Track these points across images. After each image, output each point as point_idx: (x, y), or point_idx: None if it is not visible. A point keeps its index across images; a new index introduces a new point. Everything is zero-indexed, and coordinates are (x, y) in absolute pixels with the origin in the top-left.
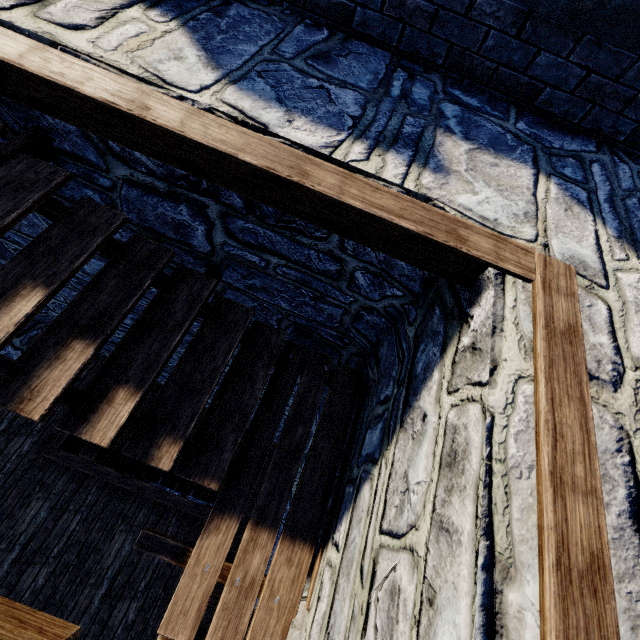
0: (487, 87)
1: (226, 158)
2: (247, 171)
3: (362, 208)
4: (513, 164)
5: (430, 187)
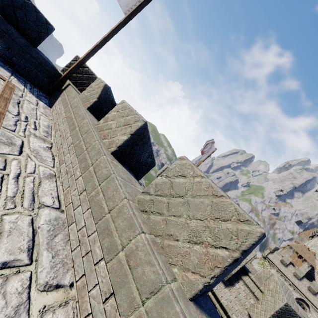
0: (1, 58)
1: None
2: None
3: None
4: (6, 71)
5: None
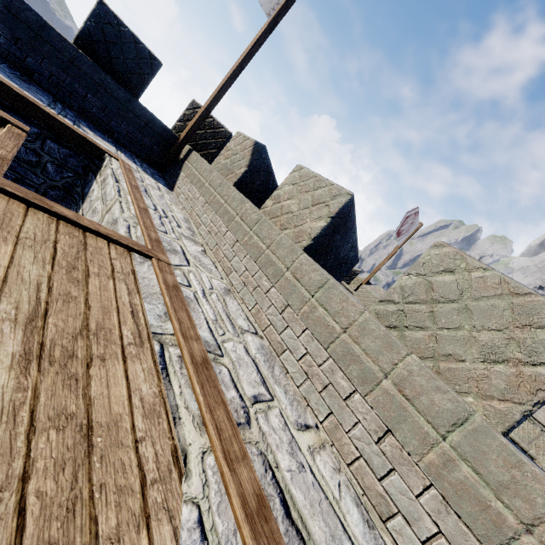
0: (95, 125)
1: (5, 85)
2: (14, 93)
3: (63, 122)
4: (109, 144)
5: (83, 132)
